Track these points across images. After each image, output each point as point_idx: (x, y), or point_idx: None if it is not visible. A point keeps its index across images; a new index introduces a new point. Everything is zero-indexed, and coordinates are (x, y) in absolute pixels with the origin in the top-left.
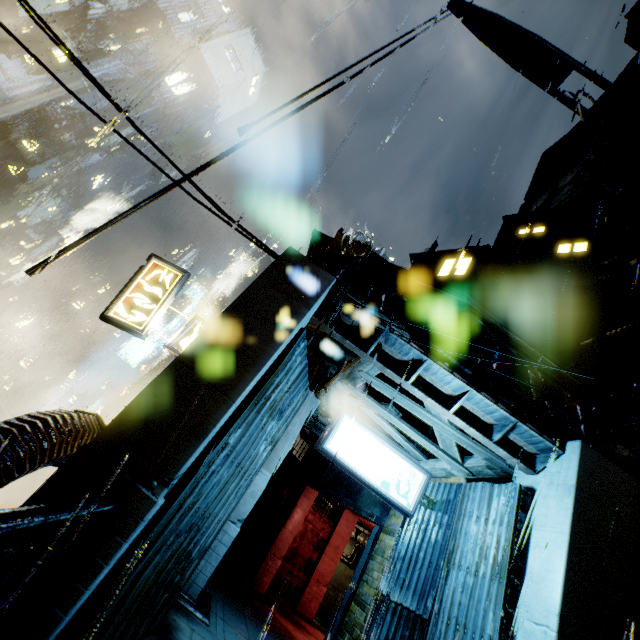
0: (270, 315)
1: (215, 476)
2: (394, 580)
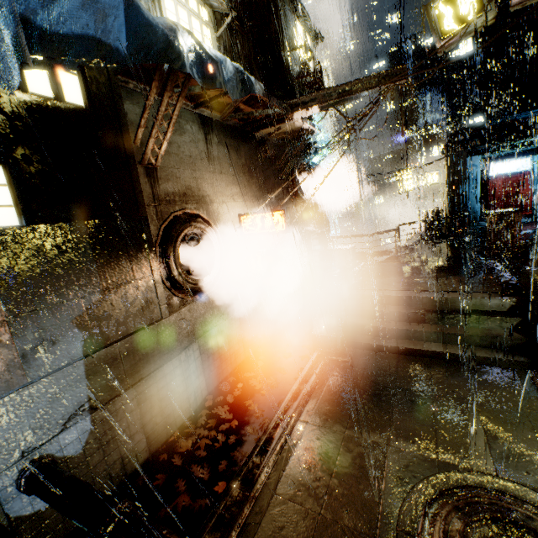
0: (460, 170)
1: (471, 199)
2: (535, 185)
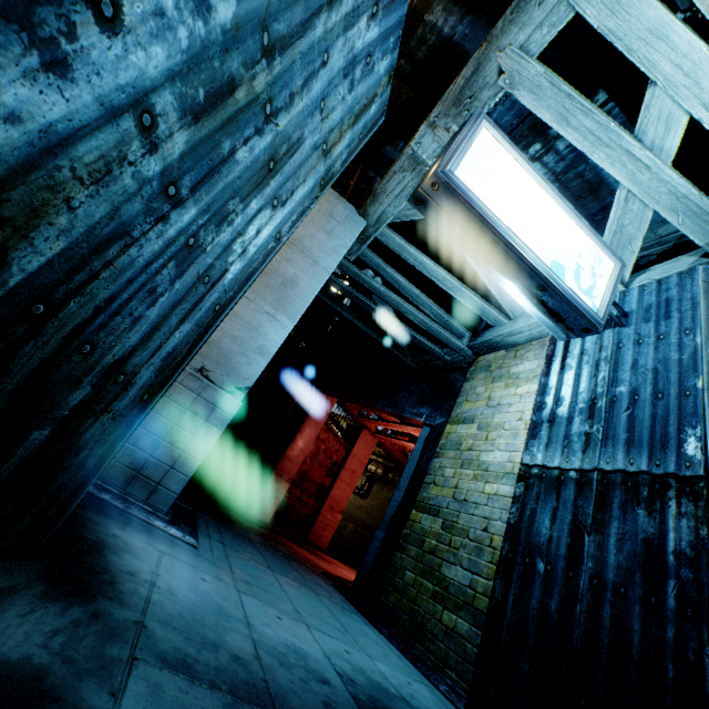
0: None
1: None
2: (560, 441)
